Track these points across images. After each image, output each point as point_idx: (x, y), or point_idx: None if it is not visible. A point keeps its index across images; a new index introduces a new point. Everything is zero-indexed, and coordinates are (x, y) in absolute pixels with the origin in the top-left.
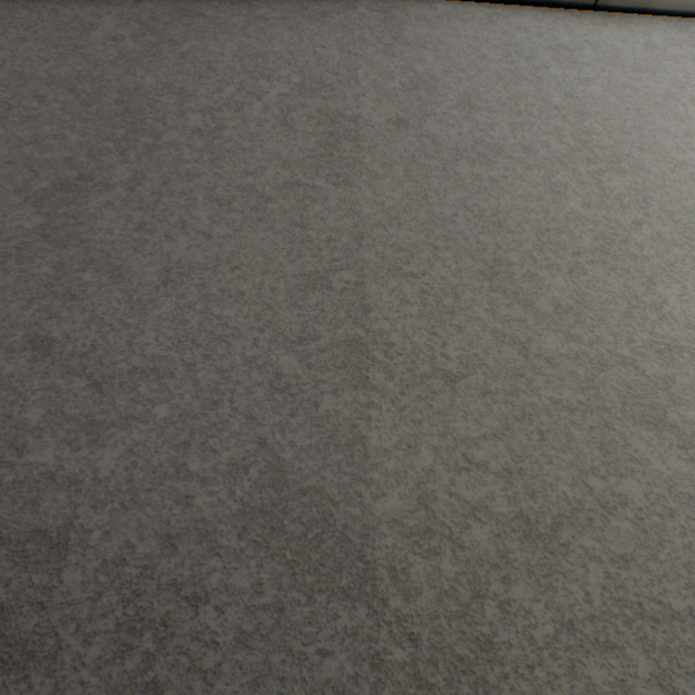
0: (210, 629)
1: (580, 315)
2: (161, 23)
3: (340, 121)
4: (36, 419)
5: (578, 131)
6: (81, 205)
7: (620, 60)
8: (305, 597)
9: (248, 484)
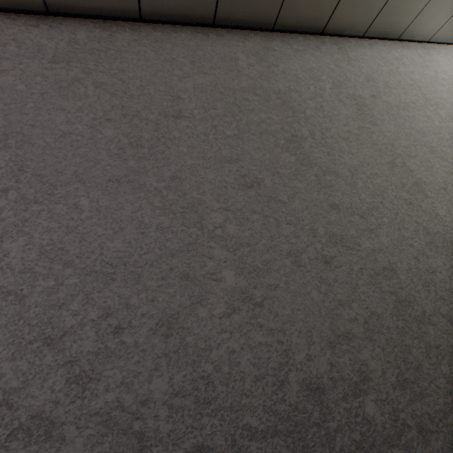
0: (441, 279)
1: None
2: (261, 55)
3: (356, 98)
4: (354, 233)
5: (421, 94)
6: (302, 148)
7: (415, 63)
8: None
9: (421, 236)
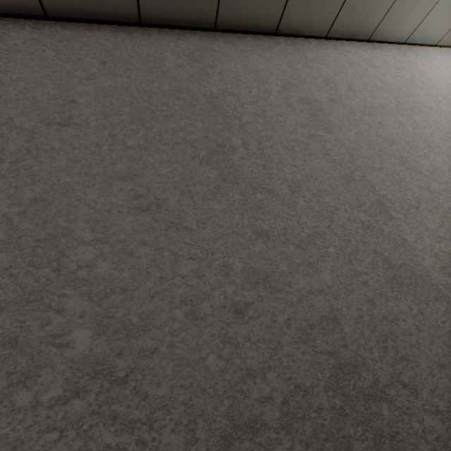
0: (406, 329)
1: (437, 173)
2: (196, 56)
3: (310, 102)
4: (285, 269)
5: (393, 98)
6: (229, 161)
7: (388, 65)
8: (425, 305)
9: (381, 270)
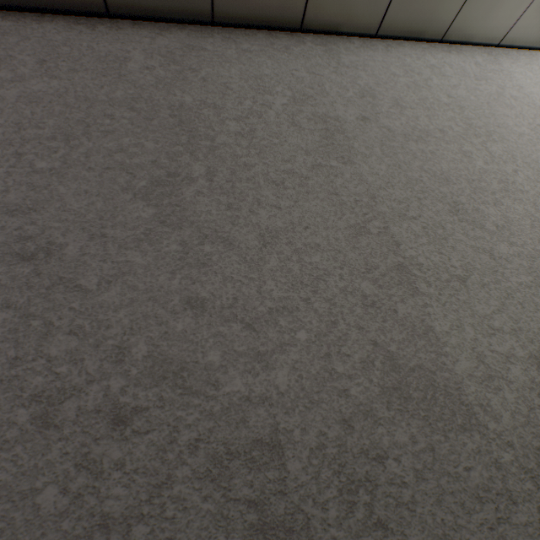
0: (397, 475)
1: (510, 230)
2: (177, 55)
3: (328, 120)
4: (217, 360)
5: (463, 118)
6: (179, 196)
7: (466, 73)
8: (442, 437)
9: (377, 373)
